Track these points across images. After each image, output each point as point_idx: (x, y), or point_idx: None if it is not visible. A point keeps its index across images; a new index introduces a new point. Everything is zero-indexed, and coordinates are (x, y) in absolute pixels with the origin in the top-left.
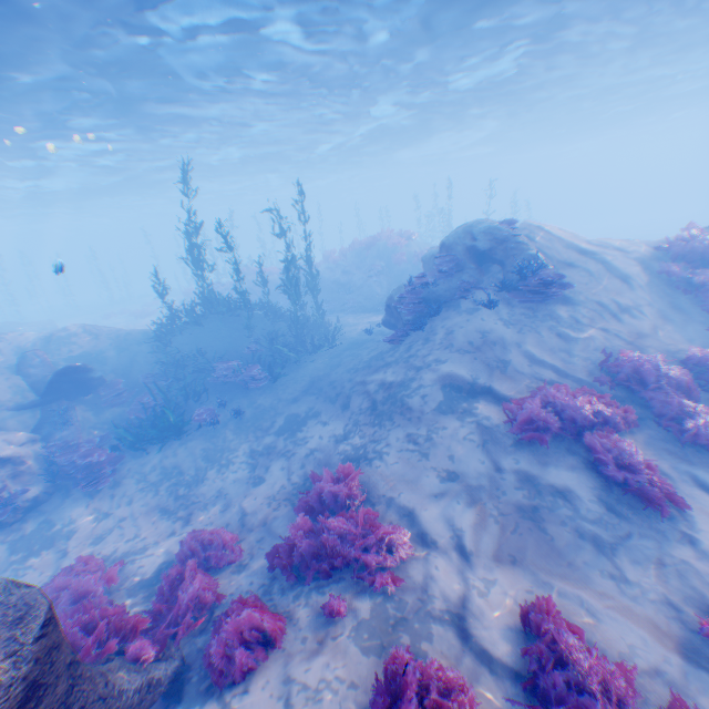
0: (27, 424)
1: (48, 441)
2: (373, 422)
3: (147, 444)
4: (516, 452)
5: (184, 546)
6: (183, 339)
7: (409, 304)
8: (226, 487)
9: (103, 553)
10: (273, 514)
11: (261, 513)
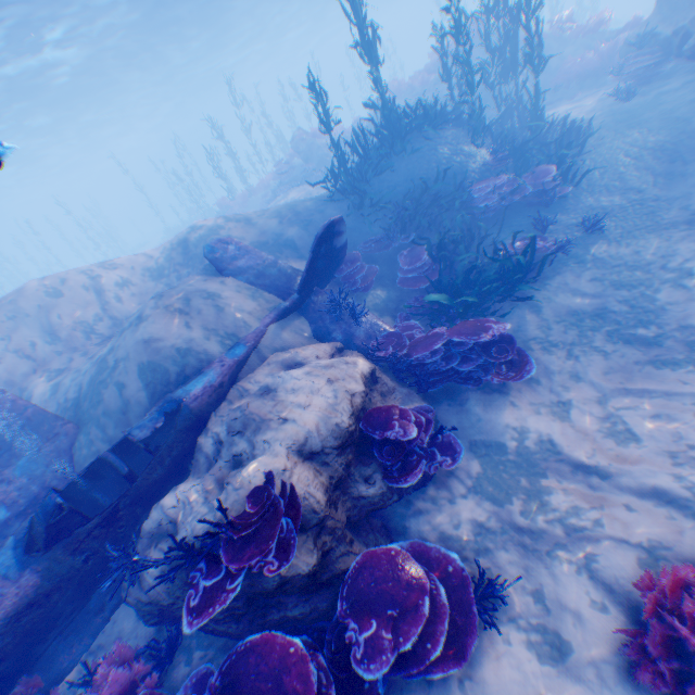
0: (305, 335)
1: (353, 347)
2: None
3: (483, 311)
4: None
5: None
6: (382, 182)
7: None
8: None
9: None
10: None
11: None
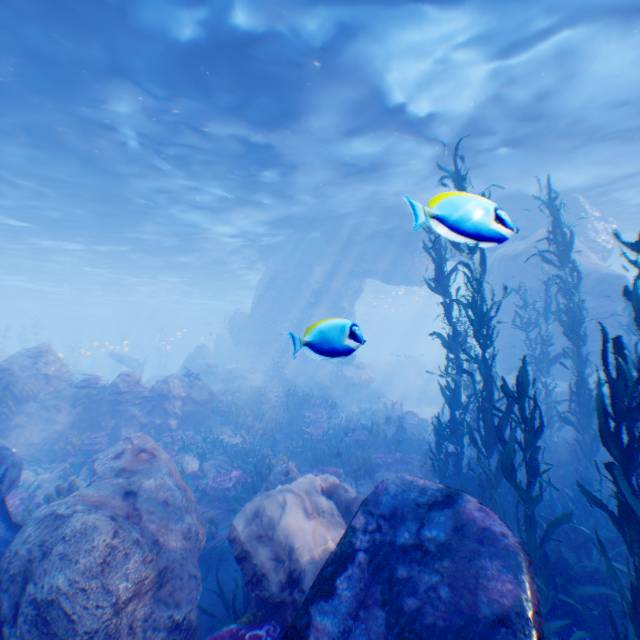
0: None
1: None
2: None
3: None
4: None
5: None
6: None
7: None
8: None
9: None
10: None
11: None
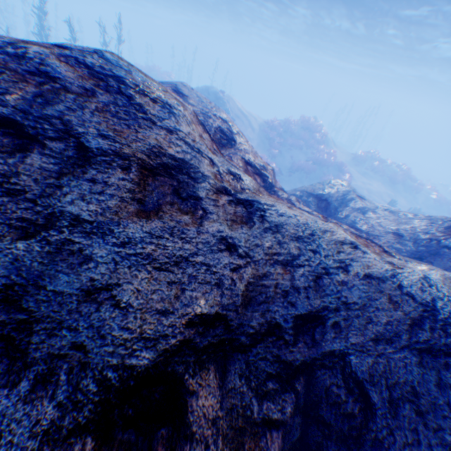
0: None
1: None
2: None
3: None
4: None
5: None
6: None
7: None
8: None
9: None
10: None
11: None
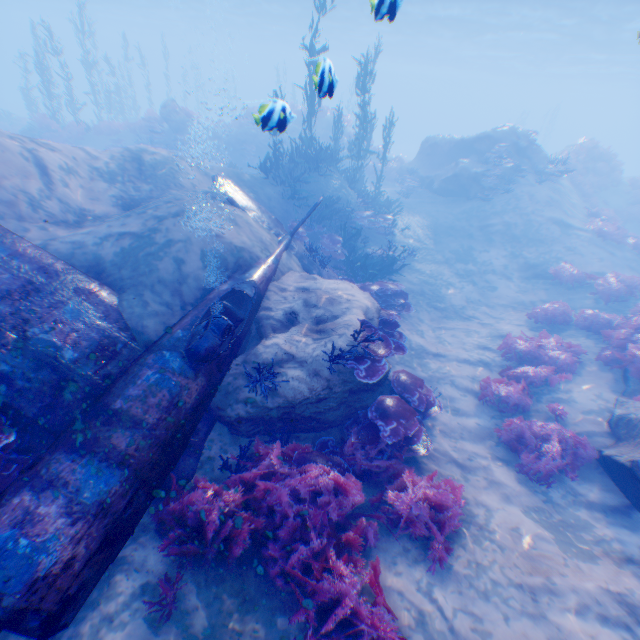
0: (299, 266)
1: None
2: (529, 246)
3: (373, 282)
4: (611, 249)
5: (538, 316)
6: (303, 185)
7: (493, 175)
8: (471, 297)
9: (471, 344)
10: (537, 296)
11: (527, 298)
